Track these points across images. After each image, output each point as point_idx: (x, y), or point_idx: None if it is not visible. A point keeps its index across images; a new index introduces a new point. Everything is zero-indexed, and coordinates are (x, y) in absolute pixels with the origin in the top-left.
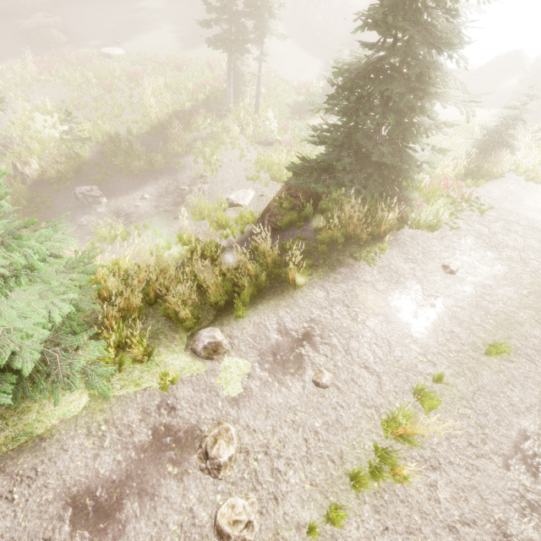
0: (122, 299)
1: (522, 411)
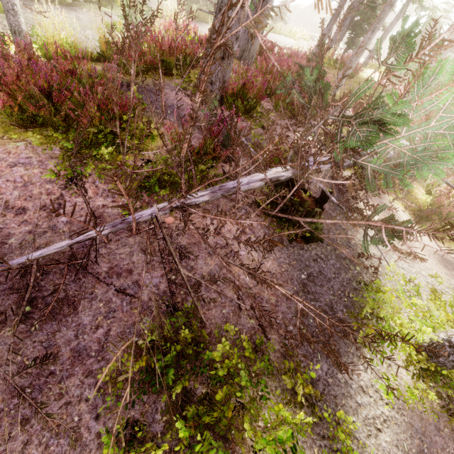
0: None
1: None
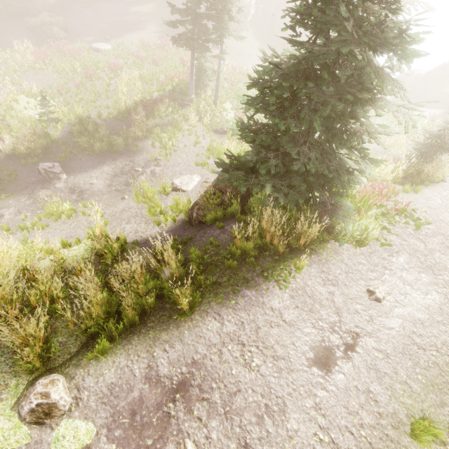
0: None
1: None
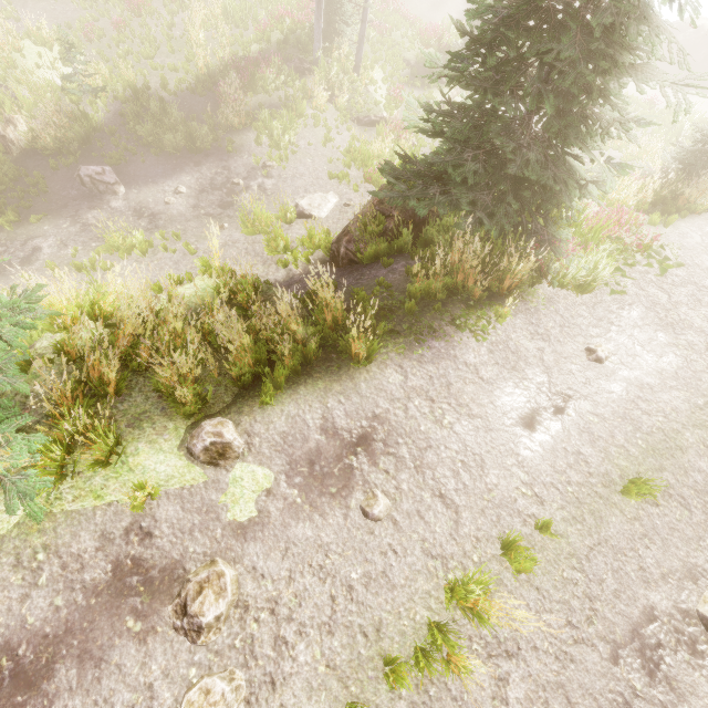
0: (83, 368)
1: (655, 579)
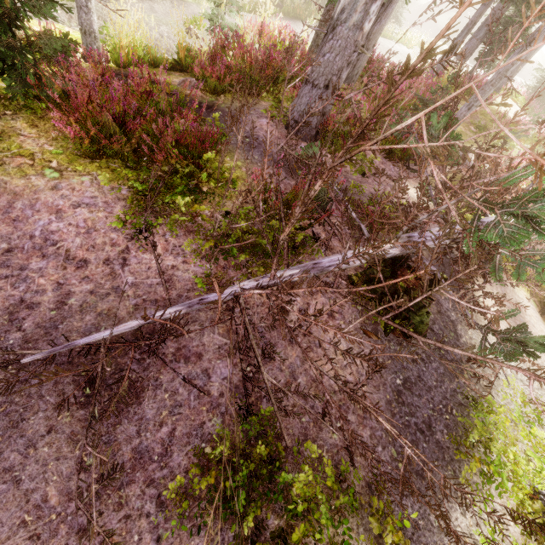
0: None
1: None
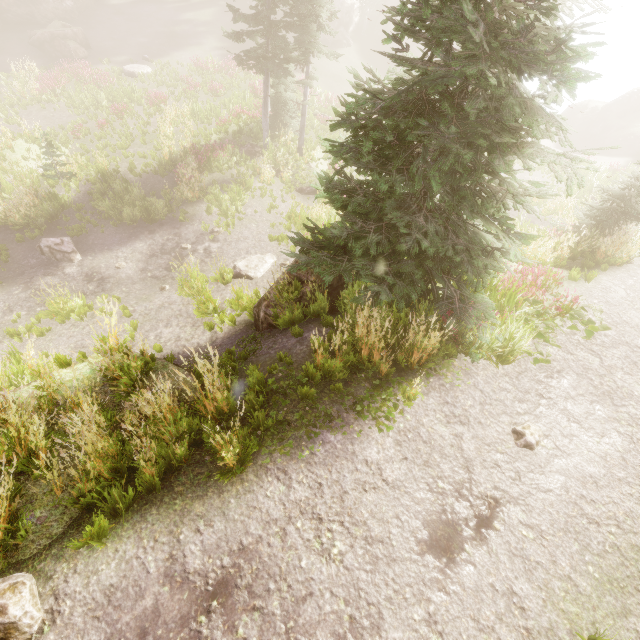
0: None
1: None
